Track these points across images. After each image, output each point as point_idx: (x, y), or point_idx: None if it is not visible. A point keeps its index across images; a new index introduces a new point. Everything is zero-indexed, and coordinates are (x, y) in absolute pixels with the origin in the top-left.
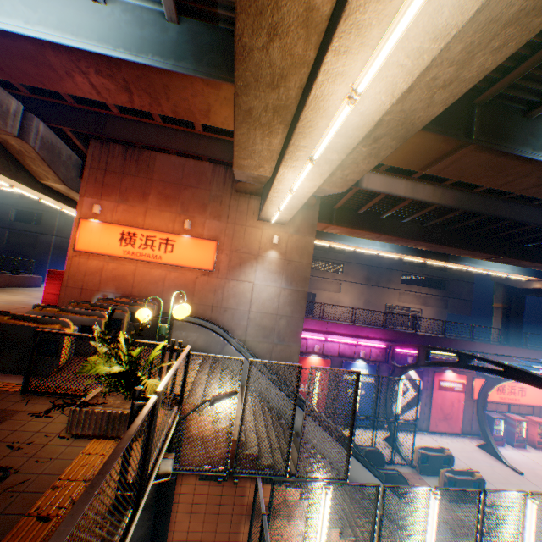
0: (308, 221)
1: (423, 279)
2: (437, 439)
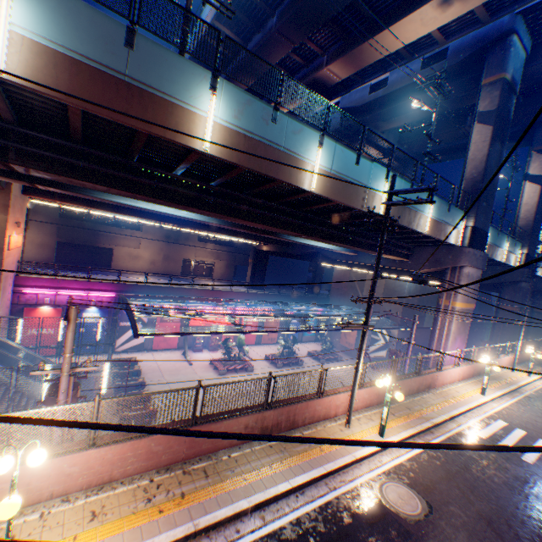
0: (1, 202)
1: (219, 238)
2: (156, 353)
